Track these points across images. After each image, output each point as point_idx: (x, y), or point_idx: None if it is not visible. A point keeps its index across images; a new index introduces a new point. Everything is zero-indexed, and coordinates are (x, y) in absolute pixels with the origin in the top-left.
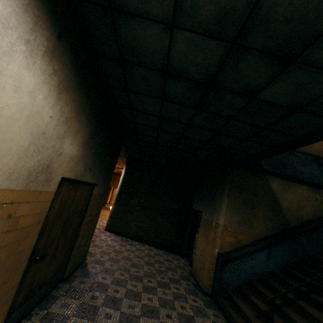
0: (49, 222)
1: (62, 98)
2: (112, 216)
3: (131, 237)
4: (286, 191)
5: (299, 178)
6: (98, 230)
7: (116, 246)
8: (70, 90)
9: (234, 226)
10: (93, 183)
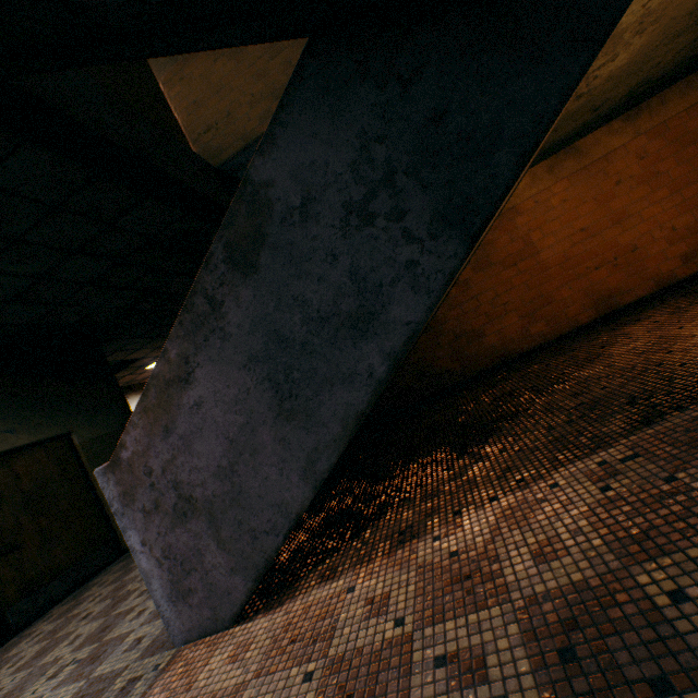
0: None
1: None
2: None
3: None
4: None
5: None
6: None
7: None
8: None
9: None
10: (49, 438)
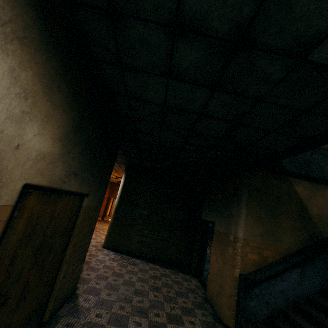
0: (8, 252)
1: (13, 53)
2: (111, 231)
3: (133, 255)
4: (314, 194)
5: (327, 179)
6: (95, 248)
7: (116, 267)
8: (29, 45)
9: (257, 239)
10: (81, 192)
